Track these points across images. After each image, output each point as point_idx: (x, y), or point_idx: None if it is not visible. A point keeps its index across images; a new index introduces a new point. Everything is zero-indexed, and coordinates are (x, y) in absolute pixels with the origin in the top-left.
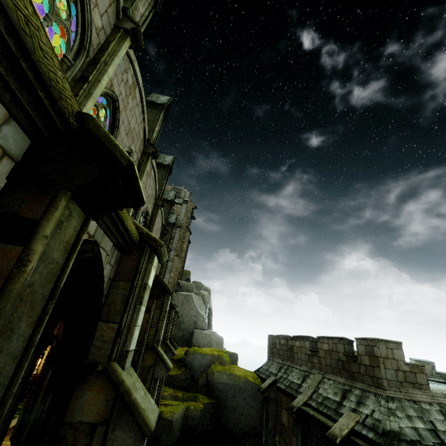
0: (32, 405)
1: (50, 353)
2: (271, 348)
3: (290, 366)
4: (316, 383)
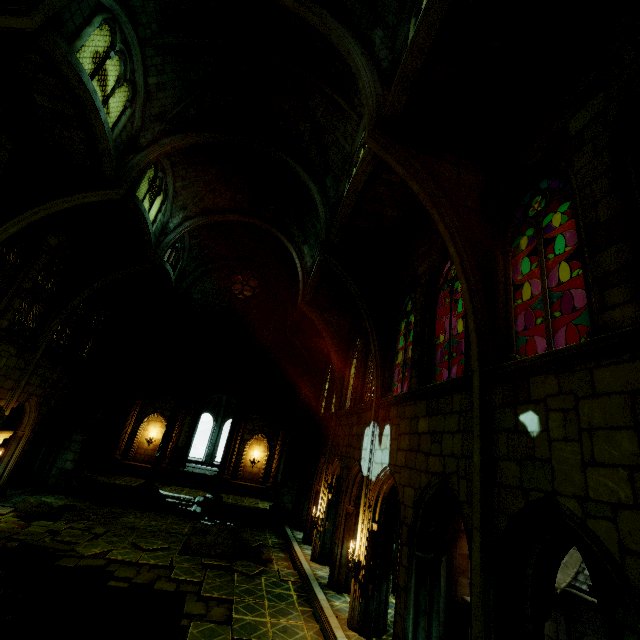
0: (372, 595)
1: (374, 539)
2: None
3: None
4: (578, 562)
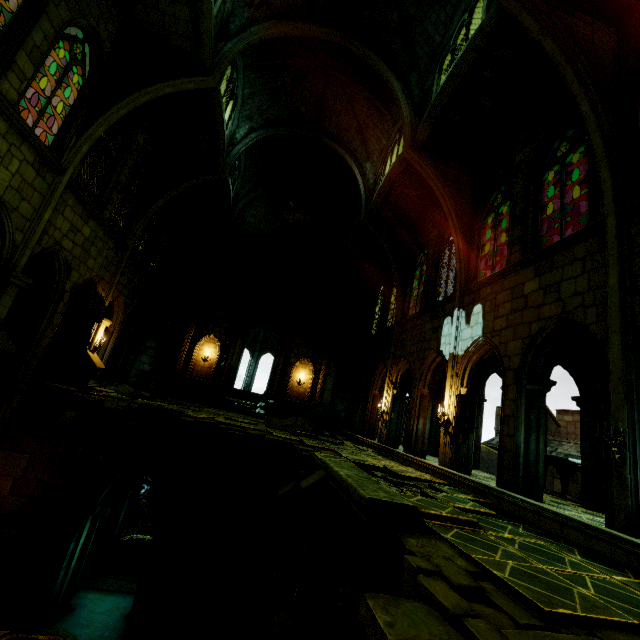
0: (463, 443)
1: (463, 400)
2: None
3: (553, 440)
4: None
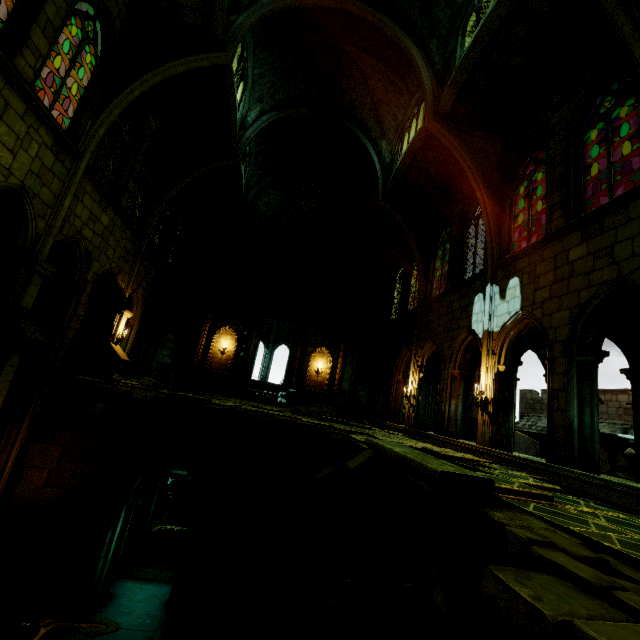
0: (503, 421)
1: (501, 378)
2: (529, 404)
3: None
4: None
